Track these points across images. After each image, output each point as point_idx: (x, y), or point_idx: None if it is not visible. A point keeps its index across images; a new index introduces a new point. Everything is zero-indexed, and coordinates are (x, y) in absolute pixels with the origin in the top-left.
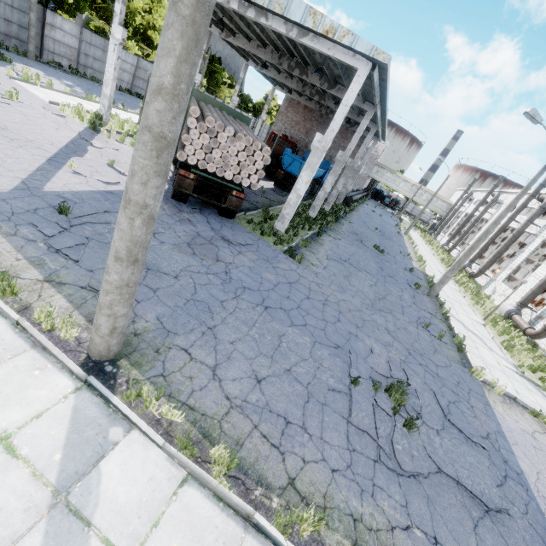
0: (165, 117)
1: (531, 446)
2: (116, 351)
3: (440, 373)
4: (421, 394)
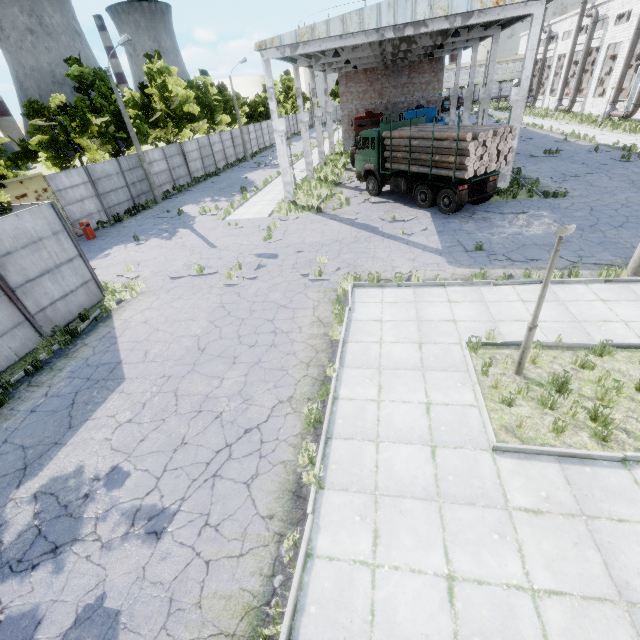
0: None
1: None
2: None
3: None
4: None
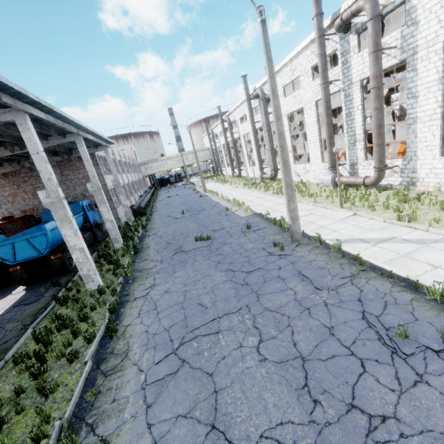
0: None
1: None
2: None
3: None
4: None
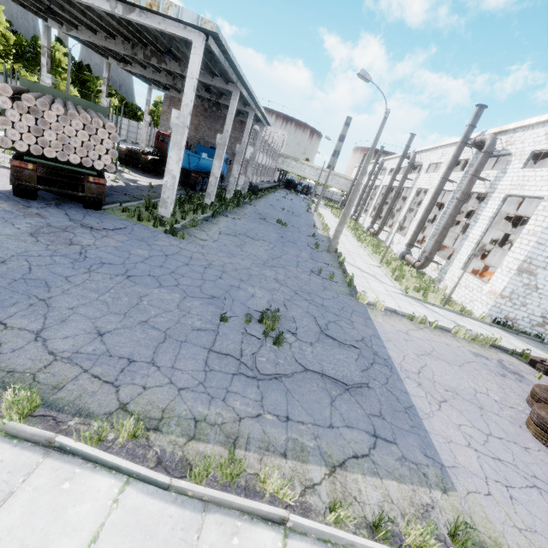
0: None
1: (402, 340)
2: None
3: (326, 303)
4: (300, 320)
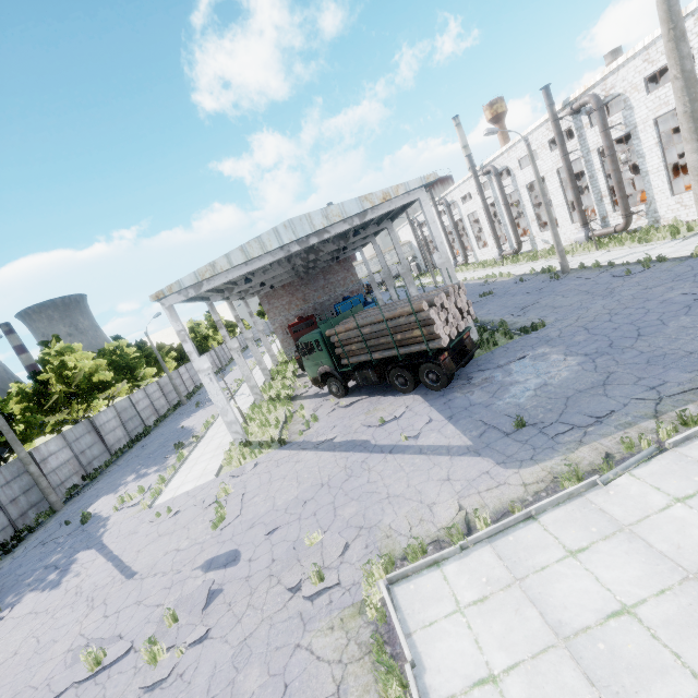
0: None
1: None
2: None
3: None
4: None
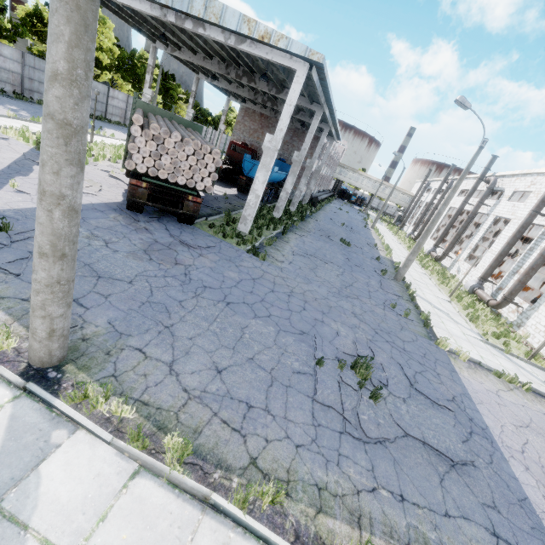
0: (66, 103)
1: (495, 403)
2: (60, 357)
3: (407, 347)
4: (388, 368)
